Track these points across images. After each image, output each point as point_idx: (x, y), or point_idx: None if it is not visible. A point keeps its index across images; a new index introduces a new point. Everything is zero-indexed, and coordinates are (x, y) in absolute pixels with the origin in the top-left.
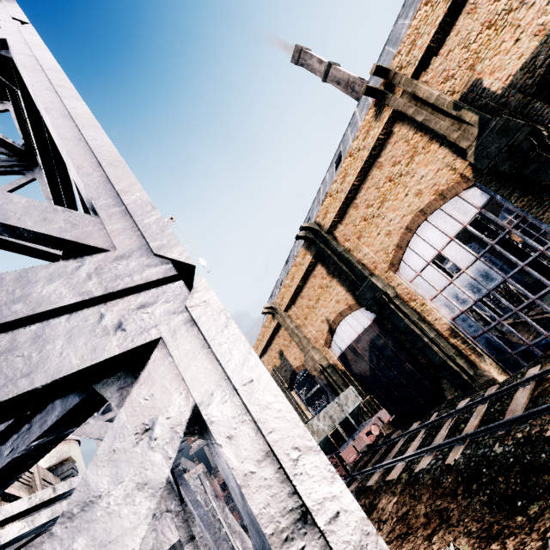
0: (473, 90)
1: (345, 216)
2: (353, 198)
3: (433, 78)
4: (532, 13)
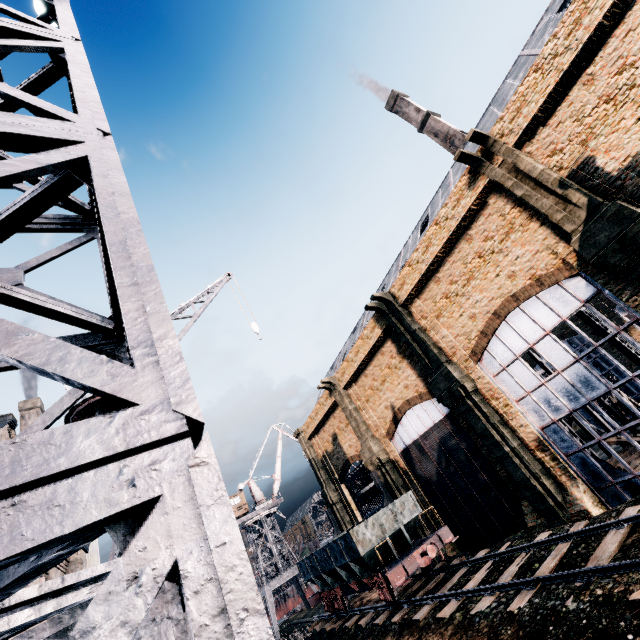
0: (583, 168)
1: (424, 290)
2: (435, 270)
3: (538, 150)
4: None
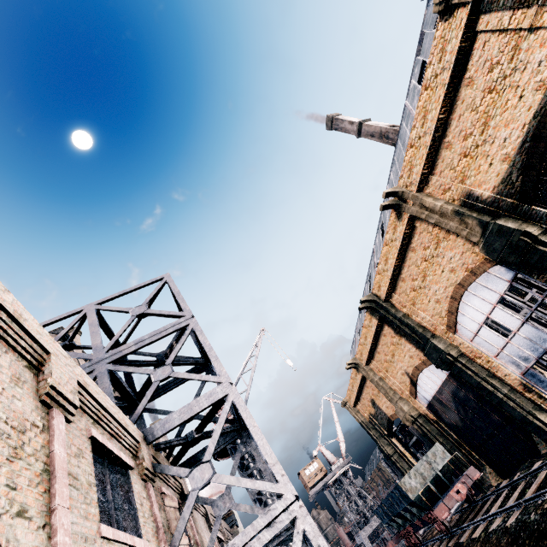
0: (468, 198)
1: (396, 287)
2: (399, 273)
3: (434, 191)
4: (495, 147)
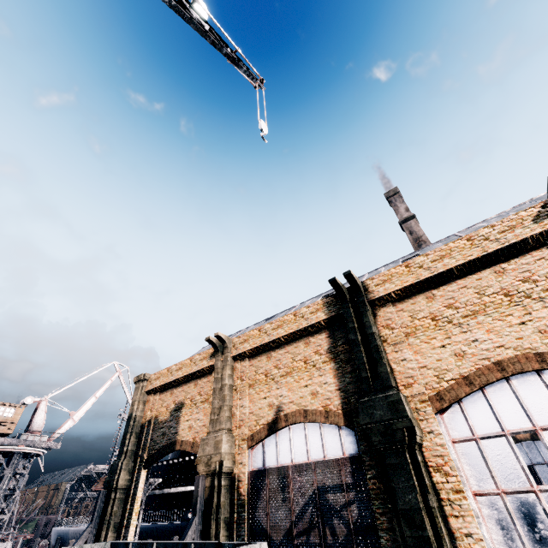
0: None
1: (406, 300)
2: (434, 286)
3: None
4: None
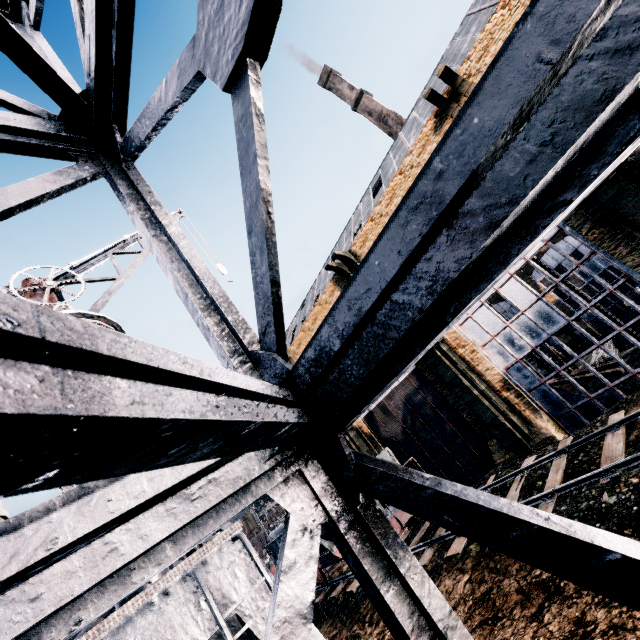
0: None
1: None
2: None
3: None
4: None
